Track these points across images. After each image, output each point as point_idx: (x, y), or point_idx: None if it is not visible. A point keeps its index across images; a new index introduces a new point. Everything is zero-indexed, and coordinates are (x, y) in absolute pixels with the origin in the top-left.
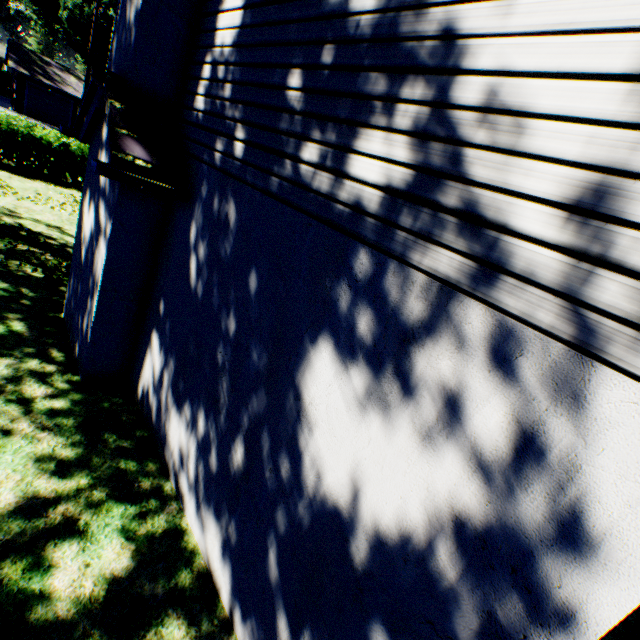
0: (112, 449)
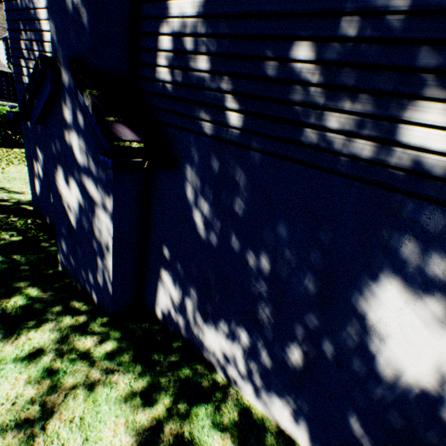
0: (167, 366)
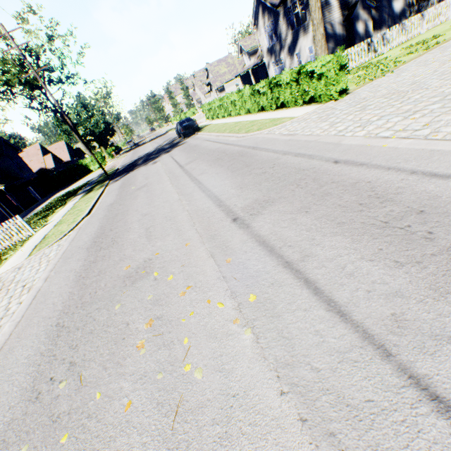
0: None
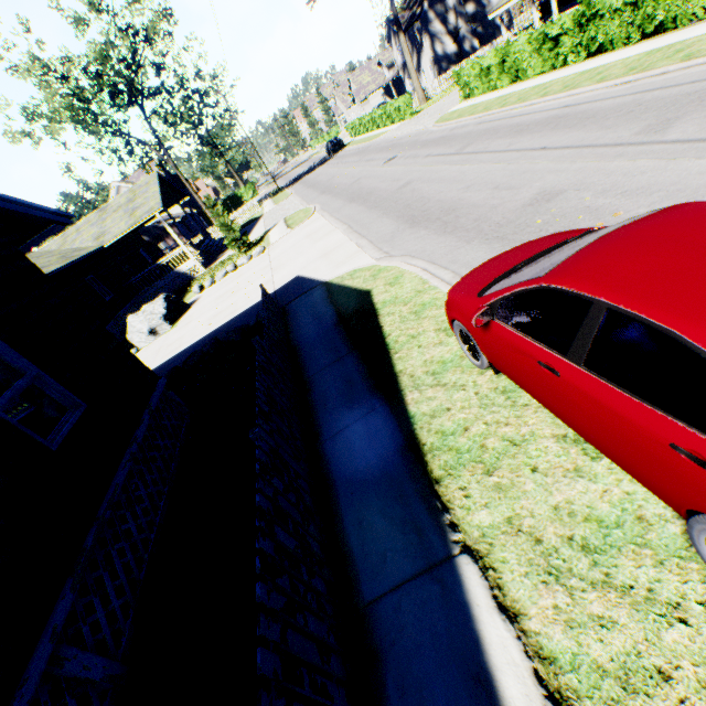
0: None
